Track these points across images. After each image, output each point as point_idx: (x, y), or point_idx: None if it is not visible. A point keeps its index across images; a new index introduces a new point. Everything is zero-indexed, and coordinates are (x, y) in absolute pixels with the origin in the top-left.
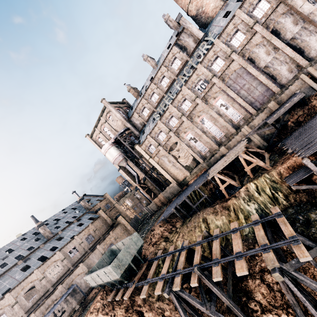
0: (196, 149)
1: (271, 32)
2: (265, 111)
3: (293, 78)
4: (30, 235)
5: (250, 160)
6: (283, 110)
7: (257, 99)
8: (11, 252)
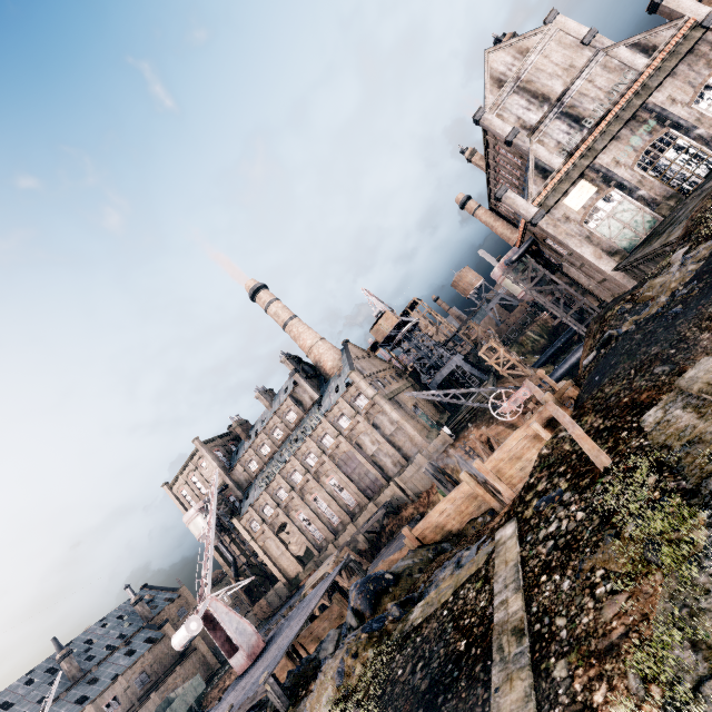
0: (311, 535)
1: (373, 424)
2: (368, 510)
3: (398, 472)
4: (42, 674)
5: (336, 578)
6: (371, 522)
7: (369, 487)
8: (10, 708)
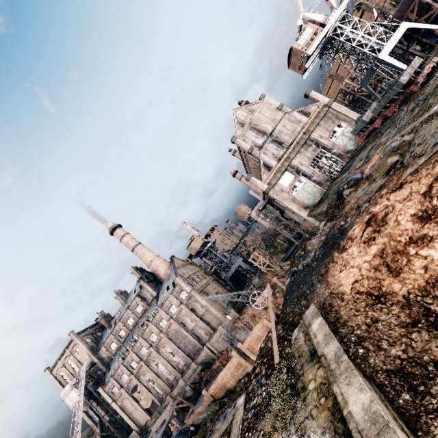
0: (155, 391)
1: (191, 309)
2: (191, 367)
3: (208, 338)
4: None
5: (172, 422)
6: (193, 376)
7: (192, 351)
8: None
